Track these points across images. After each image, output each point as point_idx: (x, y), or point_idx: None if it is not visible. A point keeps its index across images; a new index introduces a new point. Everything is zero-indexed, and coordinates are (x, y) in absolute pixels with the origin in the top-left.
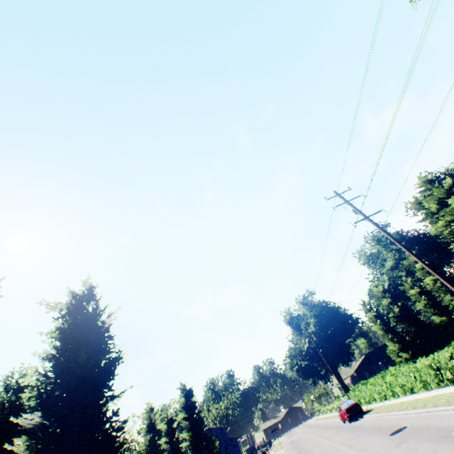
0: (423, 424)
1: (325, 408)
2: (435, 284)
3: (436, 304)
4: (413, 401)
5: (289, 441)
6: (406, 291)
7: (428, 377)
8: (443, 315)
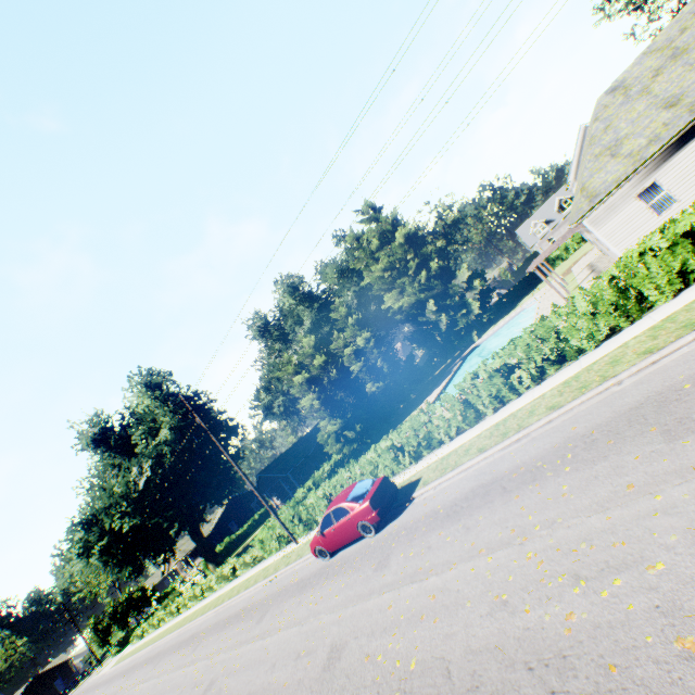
0: None
1: (156, 620)
2: (368, 346)
3: (372, 368)
4: (662, 327)
5: None
6: (338, 353)
7: (659, 278)
8: (381, 380)
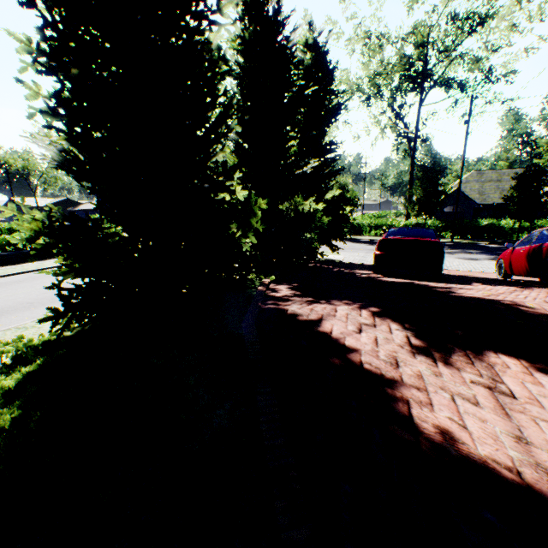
0: None
1: None
2: None
3: None
4: None
5: None
6: None
7: None
8: None
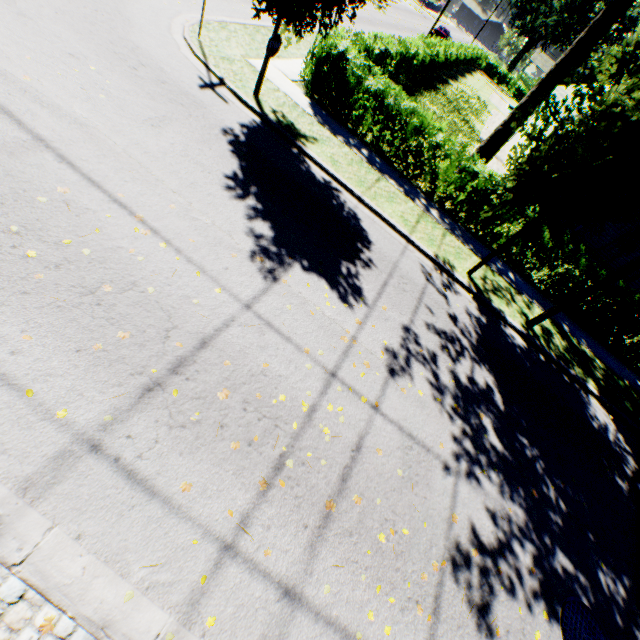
0: (390, 31)
1: None
2: None
3: None
4: None
5: (429, 19)
6: None
7: None
8: None
